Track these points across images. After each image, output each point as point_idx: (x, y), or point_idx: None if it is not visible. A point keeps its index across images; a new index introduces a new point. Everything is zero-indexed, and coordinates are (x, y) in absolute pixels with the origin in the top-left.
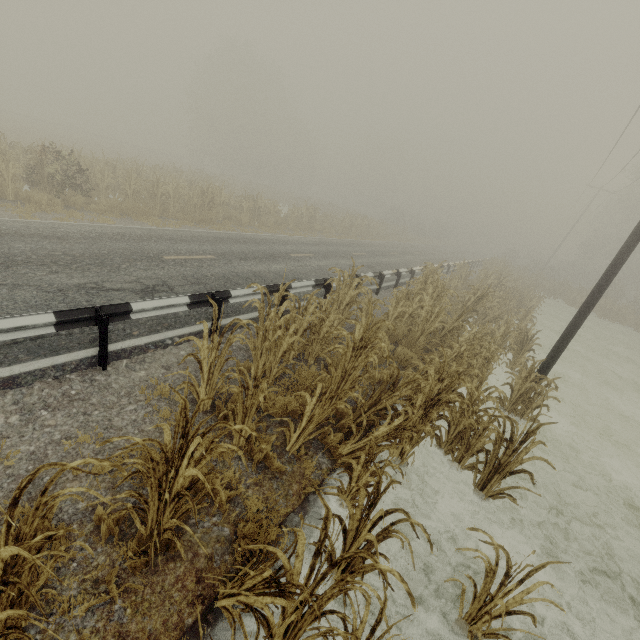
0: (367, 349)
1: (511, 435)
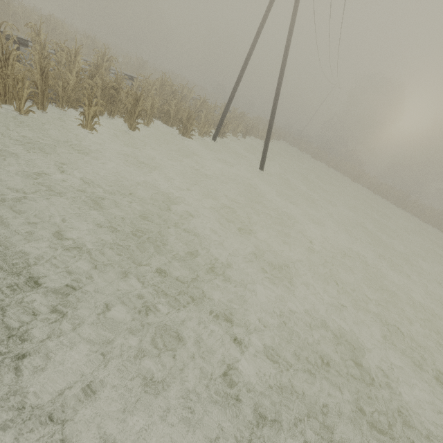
0: (79, 60)
1: (135, 100)
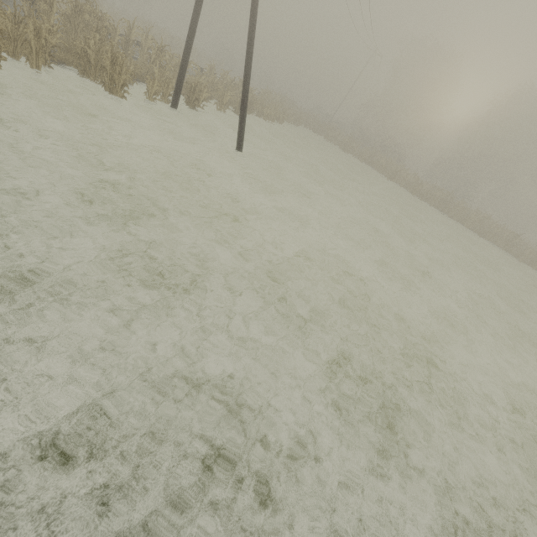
0: None
1: None
